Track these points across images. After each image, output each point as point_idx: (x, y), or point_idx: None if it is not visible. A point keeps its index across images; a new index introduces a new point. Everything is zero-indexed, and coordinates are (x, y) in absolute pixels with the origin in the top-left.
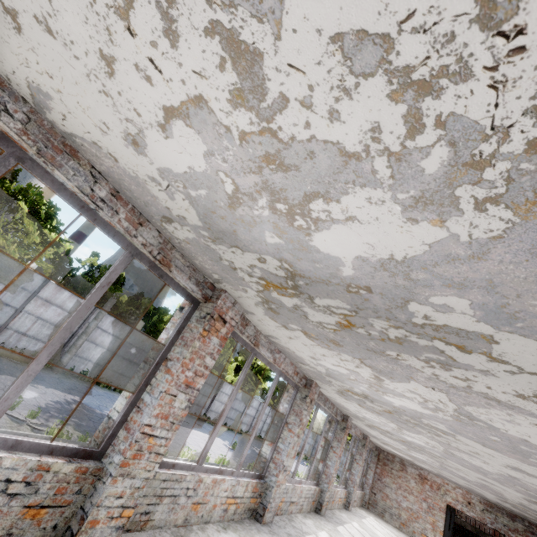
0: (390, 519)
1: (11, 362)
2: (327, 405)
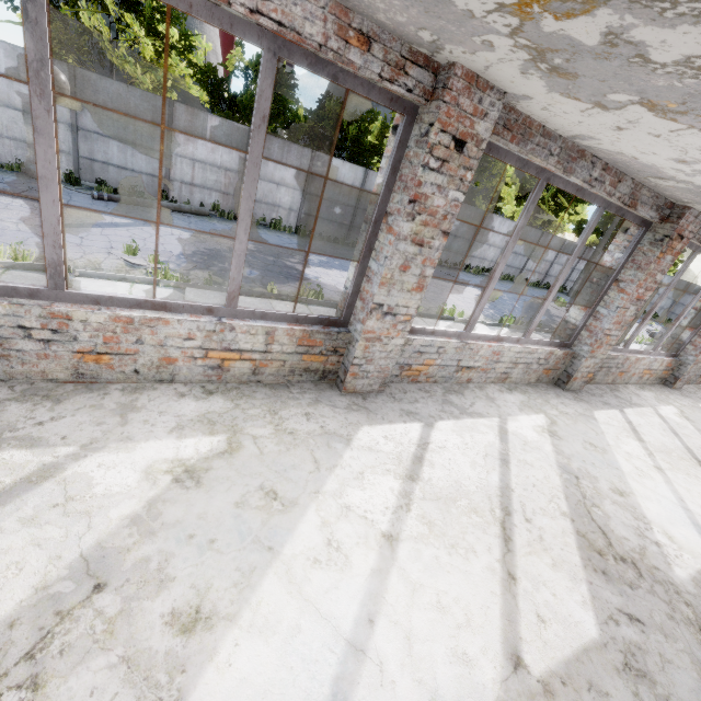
0: None
1: (182, 217)
2: (582, 173)
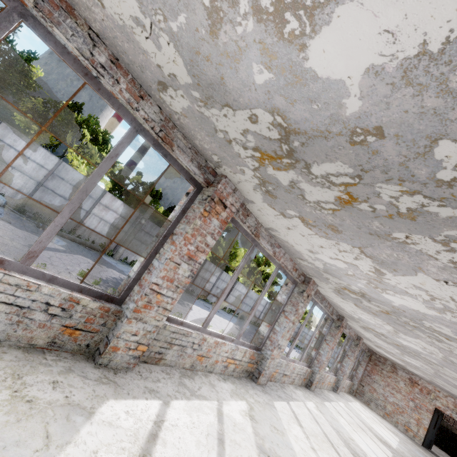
0: (375, 408)
1: (85, 249)
2: (324, 304)
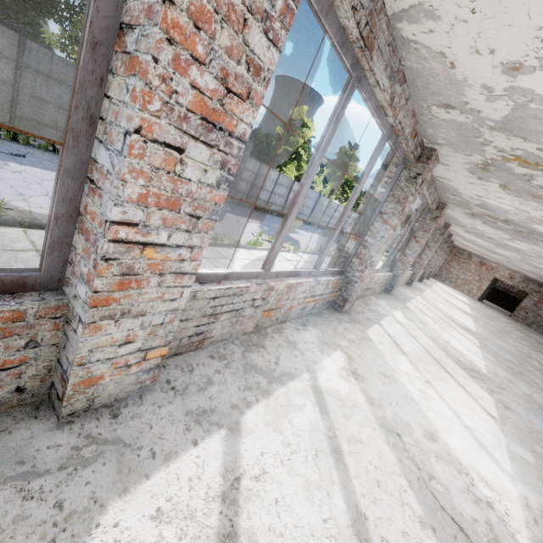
0: (448, 284)
1: None
2: None
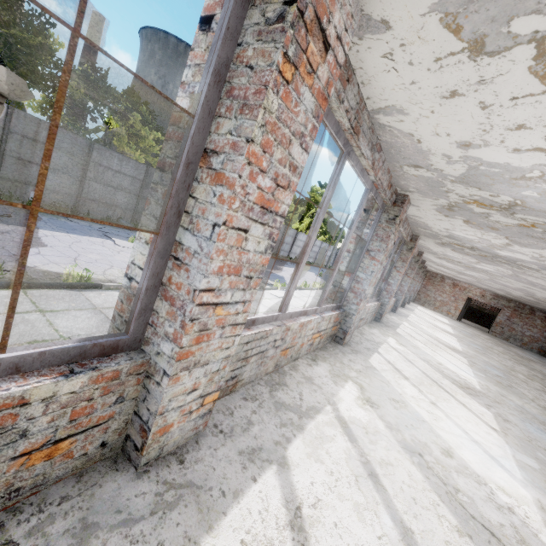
0: (428, 306)
1: None
2: None
